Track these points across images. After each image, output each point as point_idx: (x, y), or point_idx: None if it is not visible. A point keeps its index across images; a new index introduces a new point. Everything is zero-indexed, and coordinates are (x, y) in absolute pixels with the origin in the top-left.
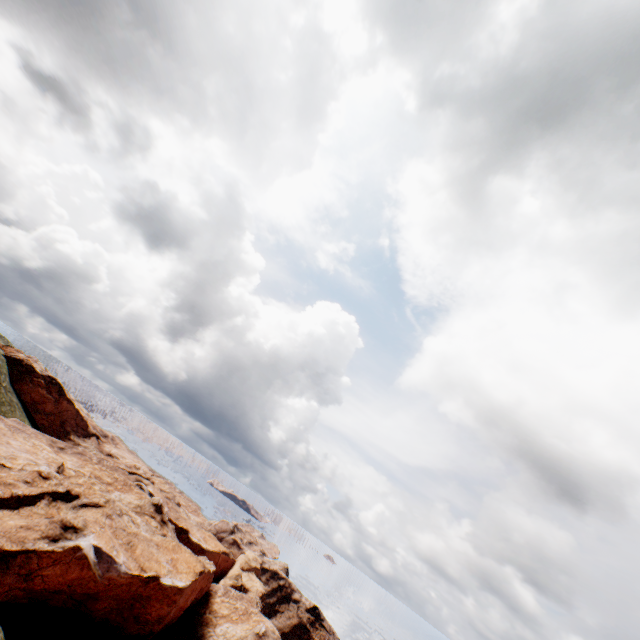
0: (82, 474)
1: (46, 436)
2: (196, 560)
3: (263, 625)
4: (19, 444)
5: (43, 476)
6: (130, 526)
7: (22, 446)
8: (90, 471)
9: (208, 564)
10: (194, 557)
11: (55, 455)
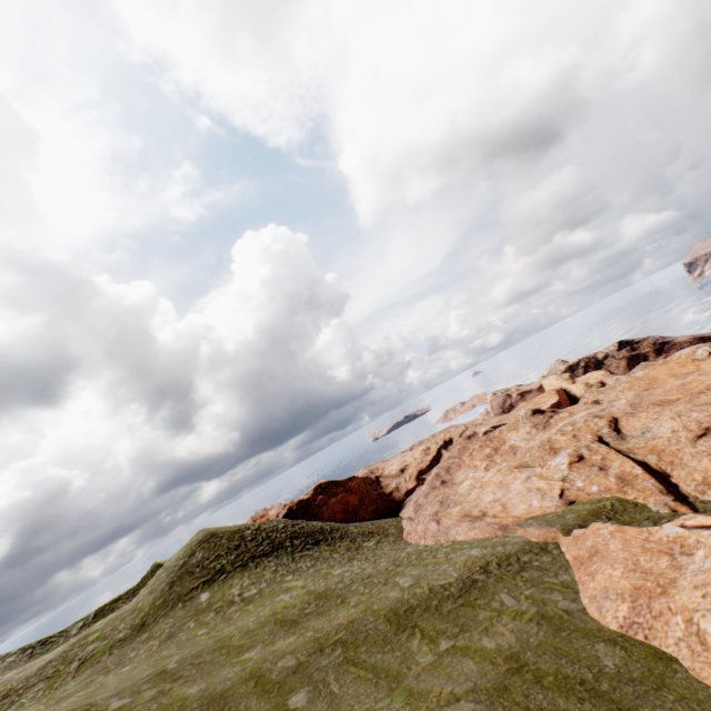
0: (491, 465)
1: (427, 493)
2: (662, 365)
3: (702, 348)
4: (490, 495)
5: (578, 460)
6: (618, 410)
7: (494, 492)
8: (480, 462)
9: (620, 381)
10: (655, 368)
11: (487, 474)
